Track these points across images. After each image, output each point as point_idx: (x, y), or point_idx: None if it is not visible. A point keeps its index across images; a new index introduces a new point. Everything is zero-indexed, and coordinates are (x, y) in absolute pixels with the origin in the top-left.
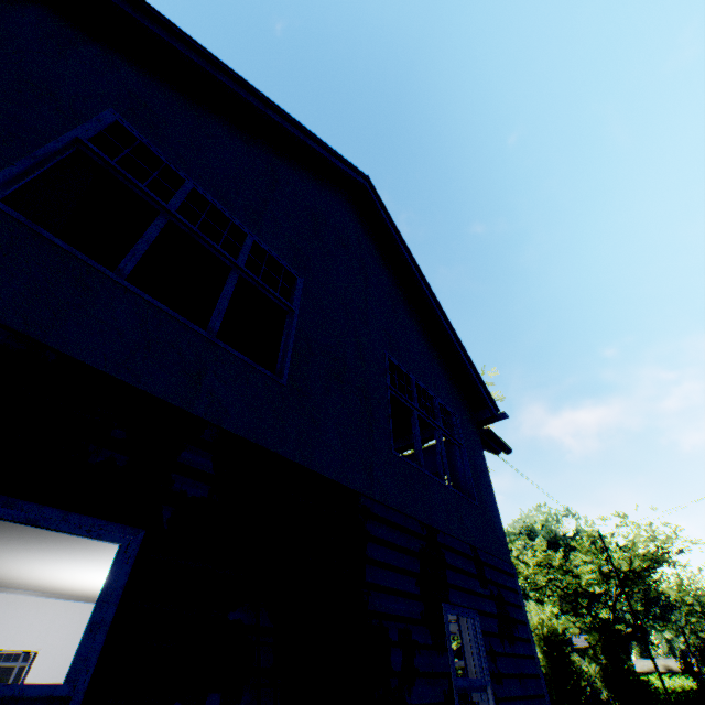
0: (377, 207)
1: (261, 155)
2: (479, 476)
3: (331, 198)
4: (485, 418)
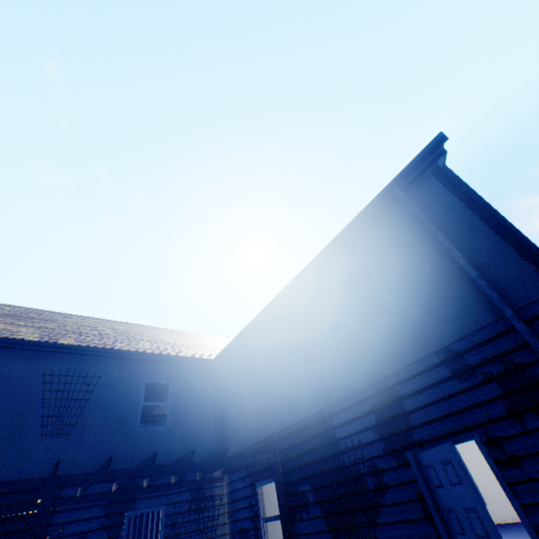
0: (454, 177)
1: None
2: None
3: None
4: None
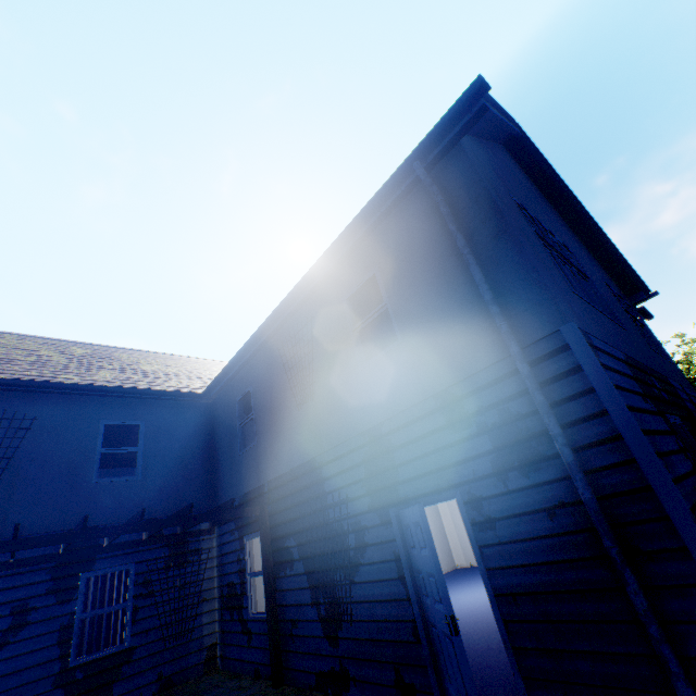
0: (533, 152)
1: (499, 159)
2: (659, 344)
3: (511, 162)
4: (640, 299)
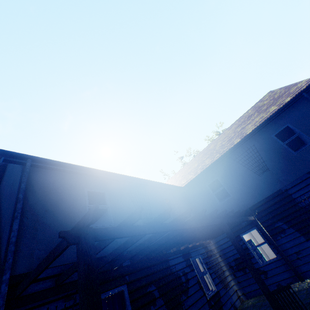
0: None
1: None
2: None
3: None
4: None
